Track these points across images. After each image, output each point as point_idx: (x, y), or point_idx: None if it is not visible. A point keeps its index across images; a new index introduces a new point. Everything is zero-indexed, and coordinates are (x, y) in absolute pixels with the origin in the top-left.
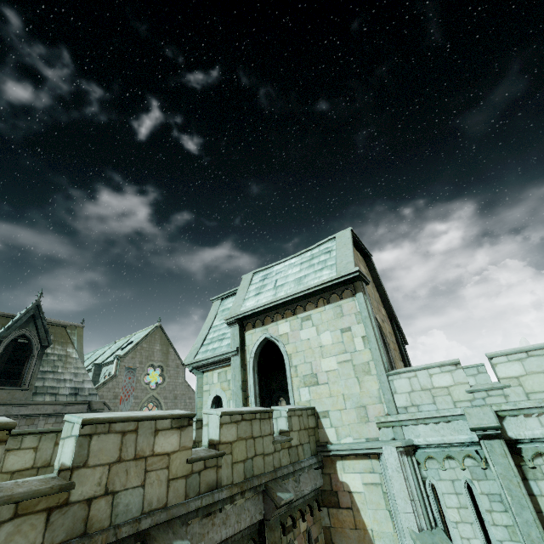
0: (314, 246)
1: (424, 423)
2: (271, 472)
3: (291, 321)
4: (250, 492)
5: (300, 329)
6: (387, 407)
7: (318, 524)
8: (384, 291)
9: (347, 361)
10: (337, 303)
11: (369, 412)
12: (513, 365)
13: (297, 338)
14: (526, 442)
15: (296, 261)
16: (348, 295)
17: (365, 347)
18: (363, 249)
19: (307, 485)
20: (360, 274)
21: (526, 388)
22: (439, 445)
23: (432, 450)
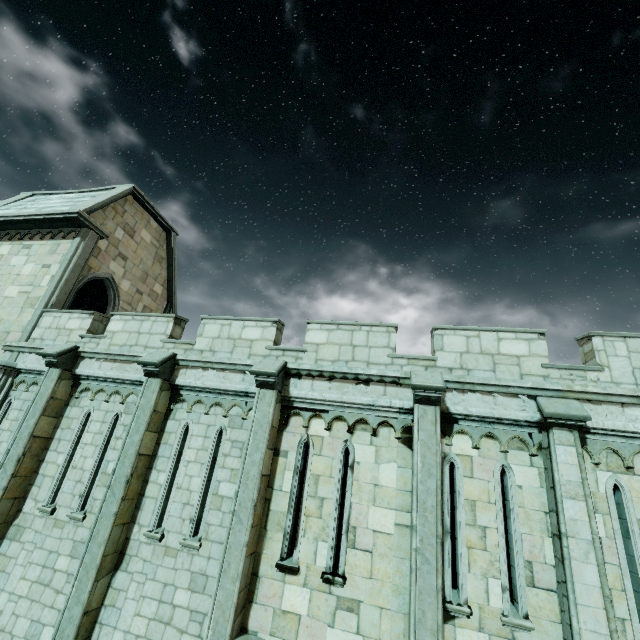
0: (98, 189)
1: (36, 353)
2: None
3: (15, 245)
4: None
5: (16, 254)
6: (22, 336)
7: None
8: (173, 272)
9: (26, 292)
10: (60, 241)
11: (8, 338)
12: (120, 323)
13: (8, 262)
14: (86, 379)
15: (71, 196)
16: (71, 237)
17: (48, 284)
18: (159, 219)
19: None
20: (84, 218)
21: (113, 341)
22: (34, 372)
23: (29, 376)
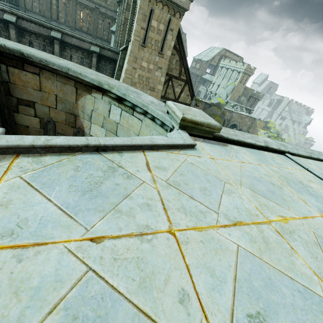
0: None
1: None
2: (97, 2)
3: None
4: (91, 2)
5: None
6: None
7: (113, 25)
8: None
9: None
10: None
11: None
12: None
13: None
14: None
15: None
16: None
17: None
18: None
19: (109, 14)
20: None
21: None
22: None
23: None
